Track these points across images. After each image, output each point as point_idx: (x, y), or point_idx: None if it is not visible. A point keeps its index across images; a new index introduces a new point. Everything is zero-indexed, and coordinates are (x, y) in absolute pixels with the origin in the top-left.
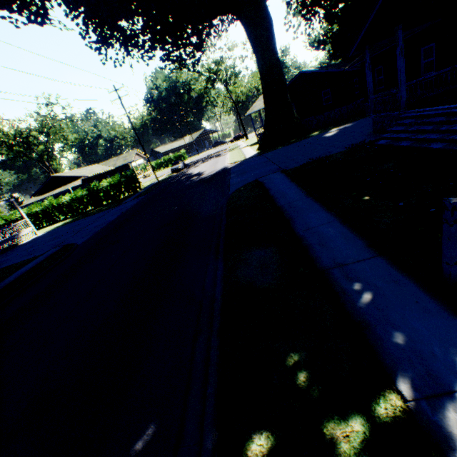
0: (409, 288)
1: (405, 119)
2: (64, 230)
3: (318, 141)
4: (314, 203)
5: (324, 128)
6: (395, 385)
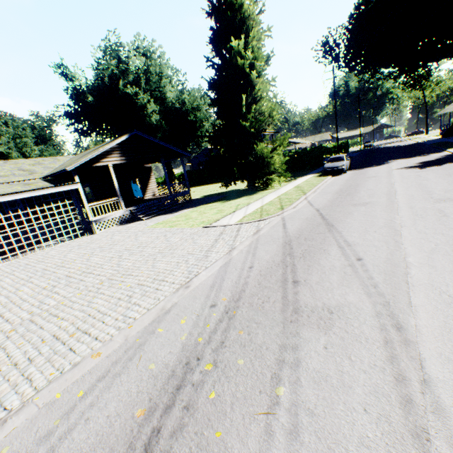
0: None
1: None
2: None
3: None
4: None
5: None
6: None
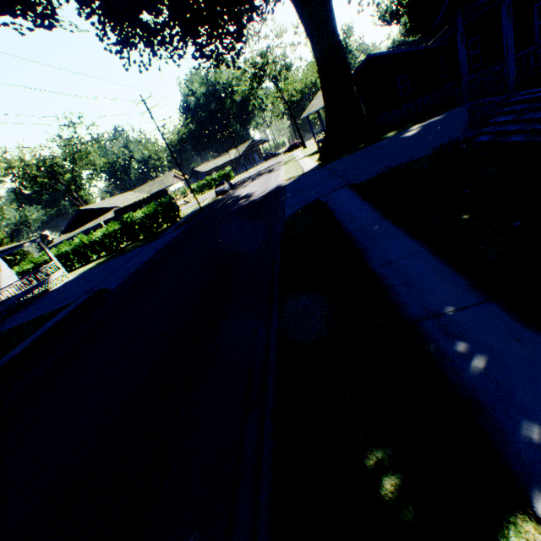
0: (540, 350)
1: (515, 105)
2: (97, 272)
3: (395, 143)
4: (394, 227)
5: (402, 127)
6: (531, 508)
